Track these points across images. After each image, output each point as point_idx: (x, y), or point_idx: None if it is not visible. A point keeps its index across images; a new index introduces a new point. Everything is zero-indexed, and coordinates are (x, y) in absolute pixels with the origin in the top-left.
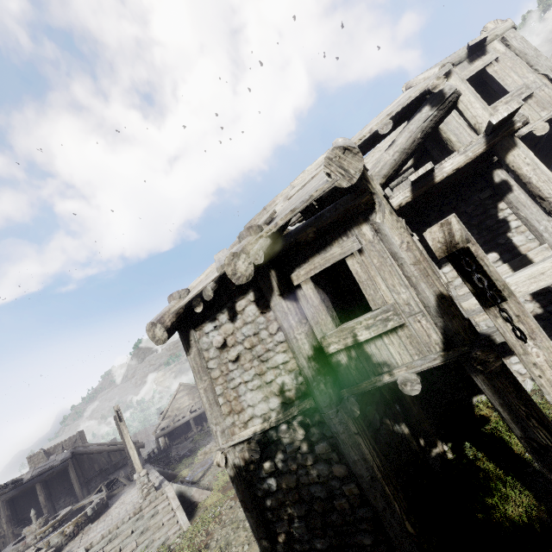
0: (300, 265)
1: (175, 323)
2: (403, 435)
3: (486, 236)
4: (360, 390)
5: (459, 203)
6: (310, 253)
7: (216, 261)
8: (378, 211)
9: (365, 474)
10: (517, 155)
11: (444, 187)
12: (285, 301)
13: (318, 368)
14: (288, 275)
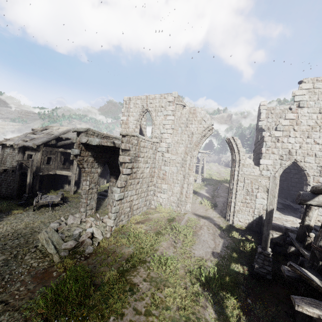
0: (28, 151)
1: (2, 144)
2: (33, 183)
3: None
4: (23, 171)
5: None
6: (30, 150)
7: (18, 139)
8: (39, 152)
9: (16, 180)
10: None
11: None
12: (21, 154)
13: (19, 165)
14: (26, 151)
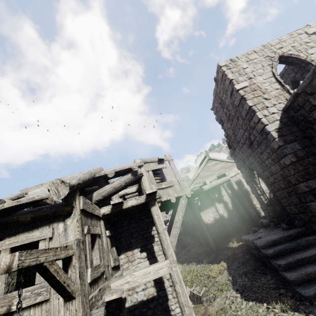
0: (11, 236)
1: None
2: None
3: (145, 242)
4: None
5: (139, 220)
6: (22, 229)
7: None
8: (71, 218)
9: None
10: (154, 209)
11: (130, 211)
12: None
13: None
14: None
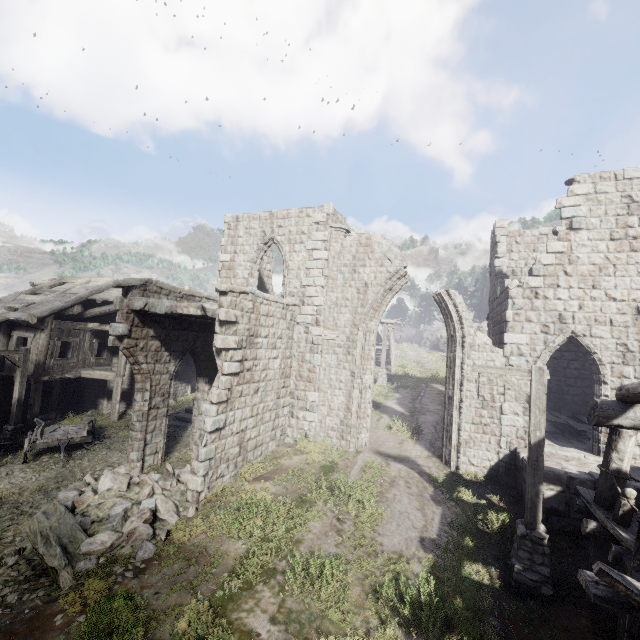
0: (19, 330)
1: None
2: (28, 399)
3: None
4: (5, 374)
5: None
6: (24, 328)
7: None
8: (44, 332)
9: None
10: None
11: None
12: (4, 338)
13: None
14: (14, 330)
